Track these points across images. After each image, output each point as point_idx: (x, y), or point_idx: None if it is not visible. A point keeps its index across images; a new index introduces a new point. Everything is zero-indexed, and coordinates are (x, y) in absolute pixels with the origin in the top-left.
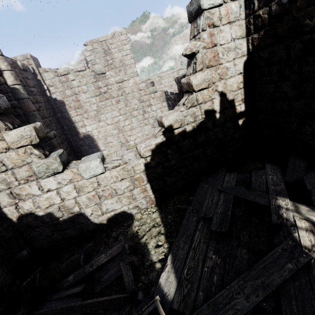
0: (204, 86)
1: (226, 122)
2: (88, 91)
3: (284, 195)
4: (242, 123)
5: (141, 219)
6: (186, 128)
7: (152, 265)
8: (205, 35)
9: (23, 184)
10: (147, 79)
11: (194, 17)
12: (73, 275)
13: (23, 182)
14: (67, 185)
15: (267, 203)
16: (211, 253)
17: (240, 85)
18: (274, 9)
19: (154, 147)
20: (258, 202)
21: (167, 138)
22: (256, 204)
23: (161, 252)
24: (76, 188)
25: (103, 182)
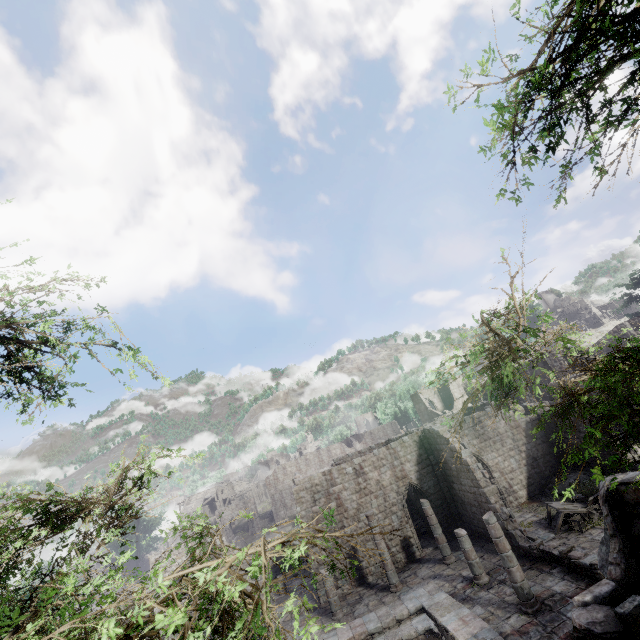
0: None
1: None
2: None
3: None
4: None
5: None
6: None
7: None
8: None
9: None
10: None
11: None
12: None
13: None
14: None
15: None
16: None
17: None
18: None
19: None
20: None
21: None
22: None
23: None
24: None
25: None
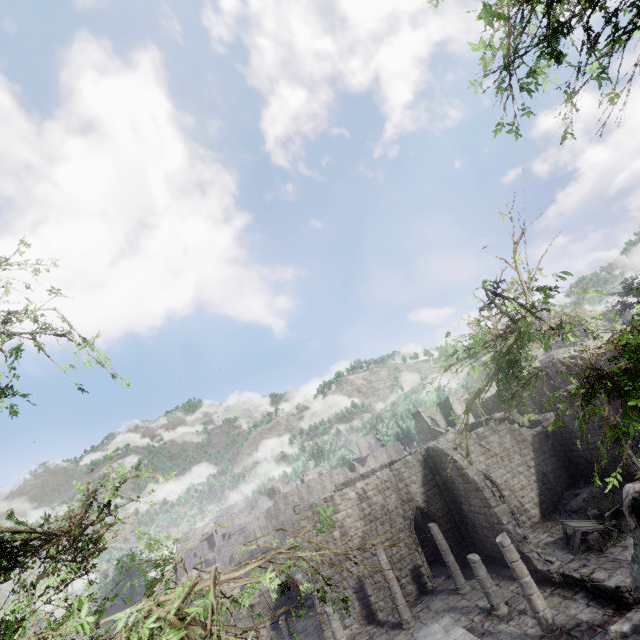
0: None
1: None
2: None
3: None
4: None
5: None
6: None
7: None
8: None
9: None
10: None
11: None
12: None
13: None
14: None
15: None
16: None
17: None
18: None
19: None
20: None
21: None
22: None
23: None
24: None
25: None
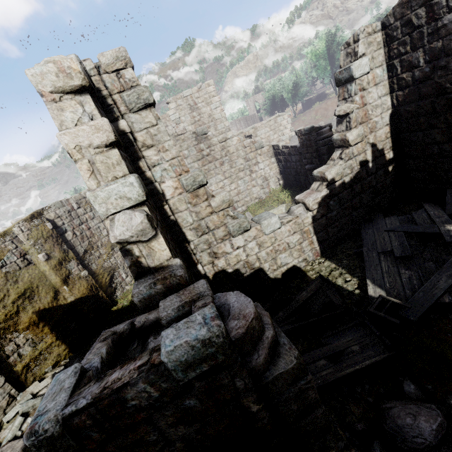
0: (359, 140)
1: (377, 170)
2: (190, 156)
3: (450, 223)
4: (391, 169)
5: (314, 269)
6: (345, 180)
7: (351, 293)
8: (357, 98)
9: (220, 243)
10: (240, 133)
11: (343, 84)
12: (282, 312)
13: (220, 242)
14: (252, 242)
15: (436, 231)
16: (403, 270)
17: (387, 135)
18: (417, 75)
19: (320, 200)
20: (429, 232)
21: (329, 191)
22: (427, 233)
23: (353, 284)
24: (258, 244)
25: (279, 237)
